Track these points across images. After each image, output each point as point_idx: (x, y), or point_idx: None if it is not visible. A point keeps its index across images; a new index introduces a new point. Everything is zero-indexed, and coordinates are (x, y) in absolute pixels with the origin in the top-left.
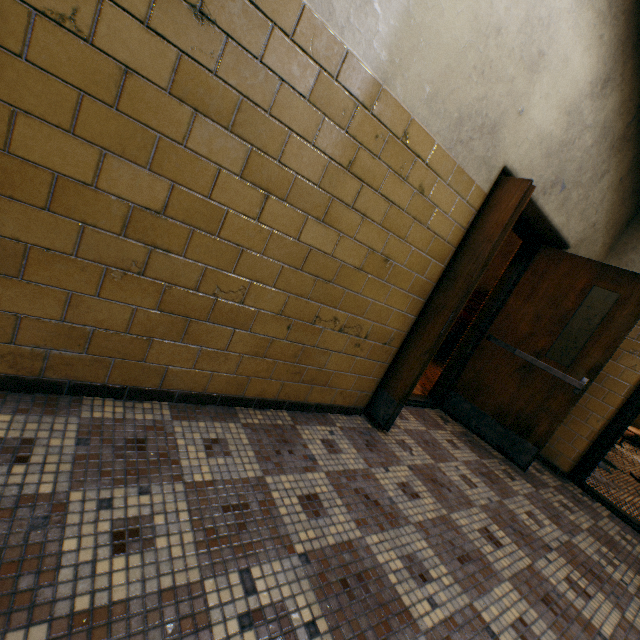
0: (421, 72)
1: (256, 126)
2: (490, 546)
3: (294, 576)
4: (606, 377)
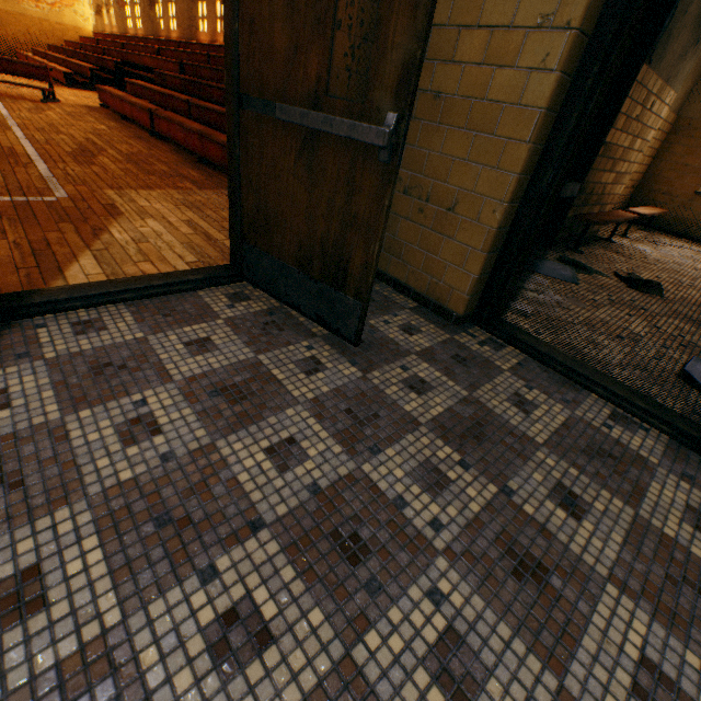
0: None
1: None
2: None
3: None
4: (501, 112)
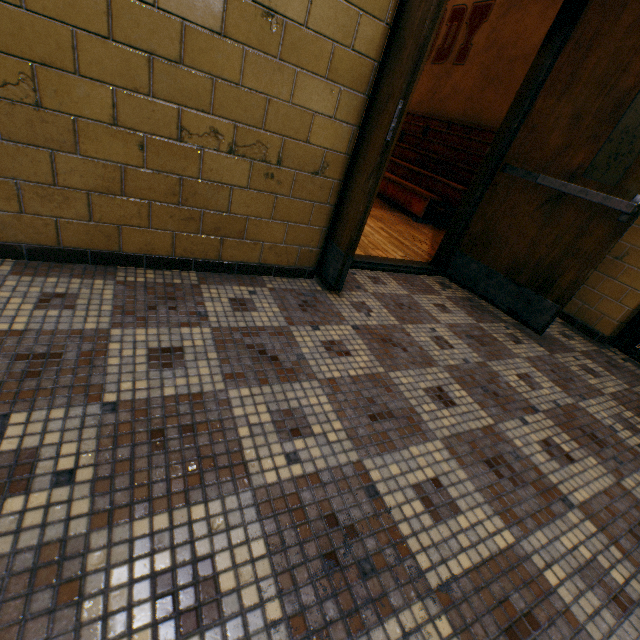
0: None
1: None
2: (435, 405)
3: (79, 425)
4: None
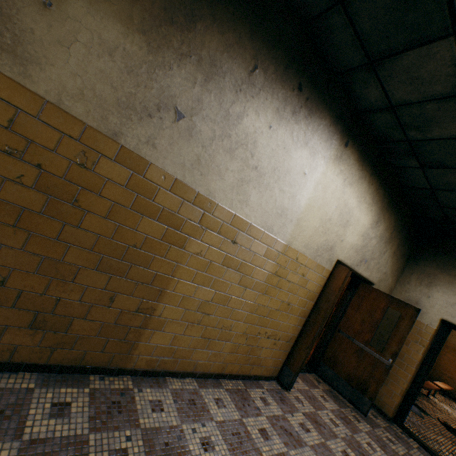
0: (302, 238)
1: (245, 267)
2: None
3: None
4: (404, 356)
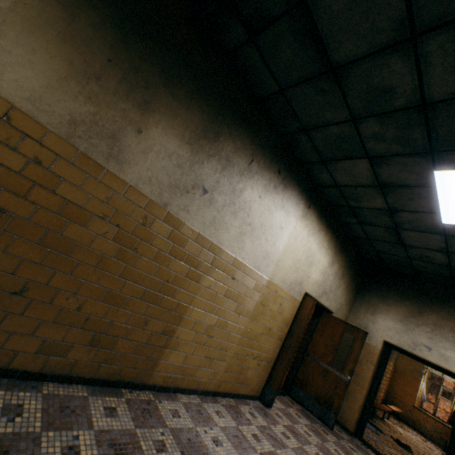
0: (280, 275)
1: (240, 298)
2: None
3: None
4: (359, 374)
